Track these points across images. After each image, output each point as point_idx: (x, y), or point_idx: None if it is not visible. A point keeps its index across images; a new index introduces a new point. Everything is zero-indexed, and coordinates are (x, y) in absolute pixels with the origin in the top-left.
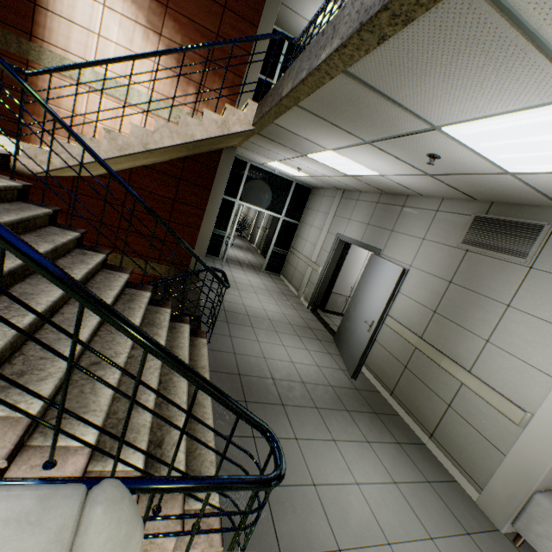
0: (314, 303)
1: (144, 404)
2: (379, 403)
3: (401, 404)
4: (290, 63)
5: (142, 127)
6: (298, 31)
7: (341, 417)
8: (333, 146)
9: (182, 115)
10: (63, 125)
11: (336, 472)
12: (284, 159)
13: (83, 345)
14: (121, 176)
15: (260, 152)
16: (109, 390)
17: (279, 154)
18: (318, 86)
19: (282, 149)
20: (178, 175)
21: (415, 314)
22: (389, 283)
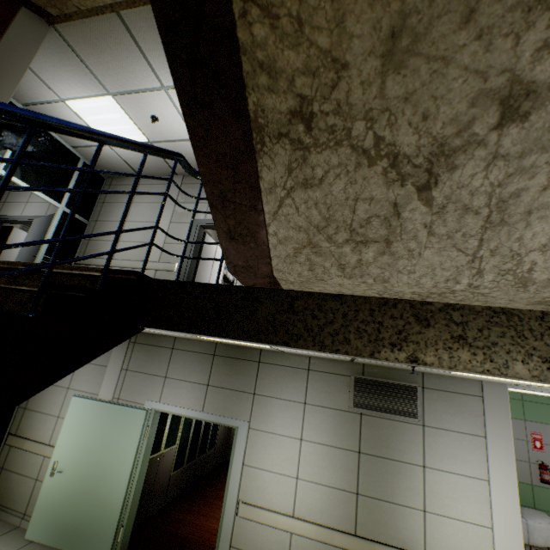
0: None
1: None
2: None
3: None
4: None
5: None
6: None
7: None
8: None
9: None
10: None
11: None
12: (148, 89)
13: None
14: None
15: (106, 59)
16: None
17: (154, 74)
18: None
19: None
20: None
21: None
22: None
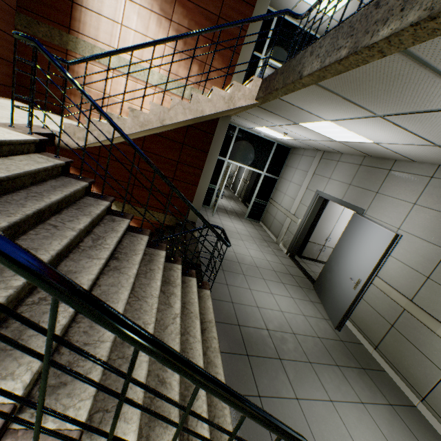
0: (292, 250)
1: (190, 429)
2: (364, 356)
3: (387, 360)
4: (294, 39)
5: (160, 105)
6: (287, 8)
7: (332, 373)
8: (334, 117)
9: (194, 93)
10: (97, 109)
11: (339, 439)
12: (273, 125)
13: (135, 384)
14: (136, 142)
15: (252, 119)
16: (142, 371)
17: (269, 122)
18: (358, 65)
19: (275, 118)
20: (182, 141)
21: (404, 276)
22: (378, 245)
